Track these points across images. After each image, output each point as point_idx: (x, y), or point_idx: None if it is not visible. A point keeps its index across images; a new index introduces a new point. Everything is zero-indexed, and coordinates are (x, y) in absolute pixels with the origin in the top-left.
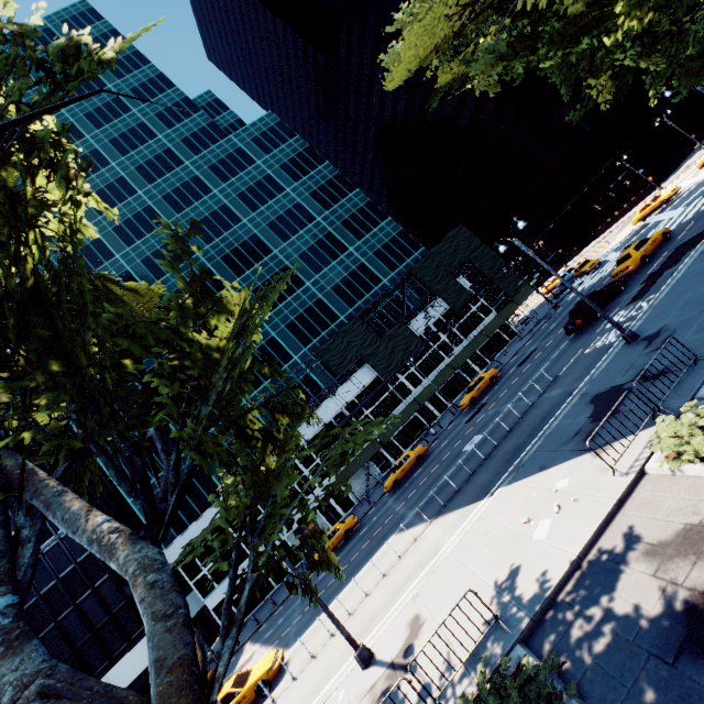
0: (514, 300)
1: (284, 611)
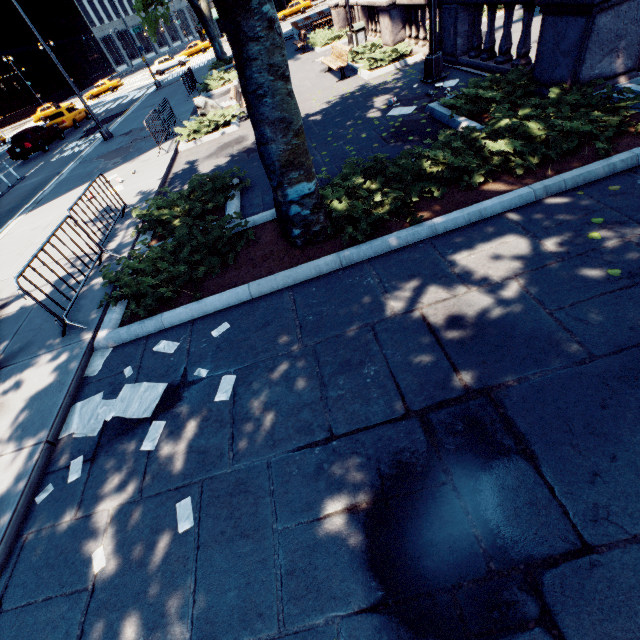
0: None
1: None
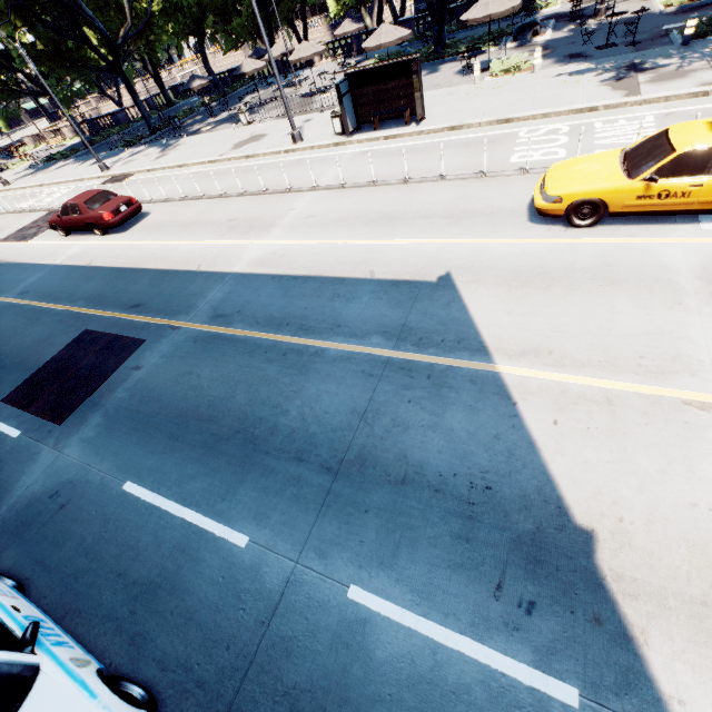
0: None
1: None
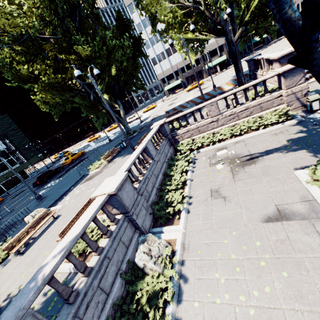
0: (30, 161)
1: None
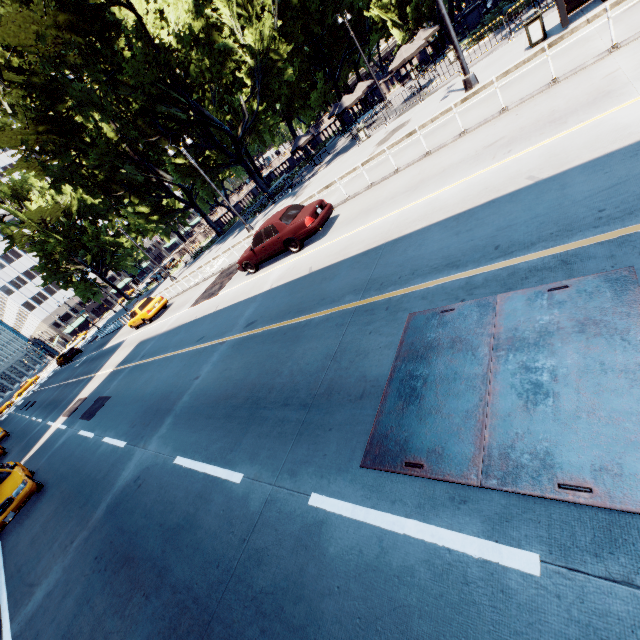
0: None
1: (27, 444)
